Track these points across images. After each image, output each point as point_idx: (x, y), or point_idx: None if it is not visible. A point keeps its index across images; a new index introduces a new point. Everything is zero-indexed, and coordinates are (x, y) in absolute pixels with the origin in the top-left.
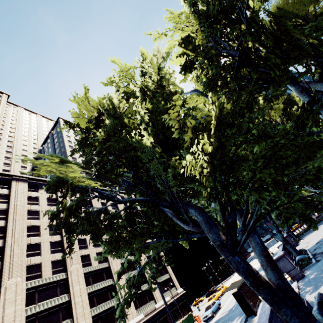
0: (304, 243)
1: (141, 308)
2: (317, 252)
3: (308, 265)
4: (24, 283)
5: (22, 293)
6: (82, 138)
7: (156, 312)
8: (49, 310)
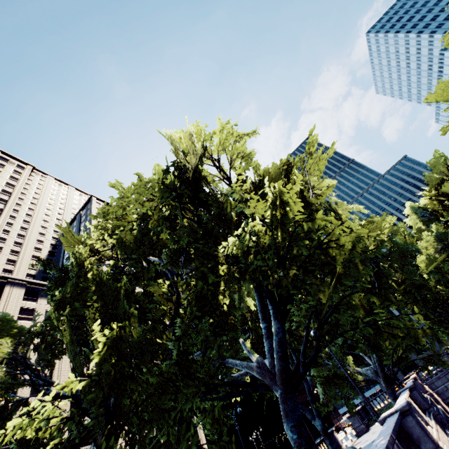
0: (372, 430)
1: None
2: None
3: None
4: None
5: None
6: (57, 278)
7: None
8: None
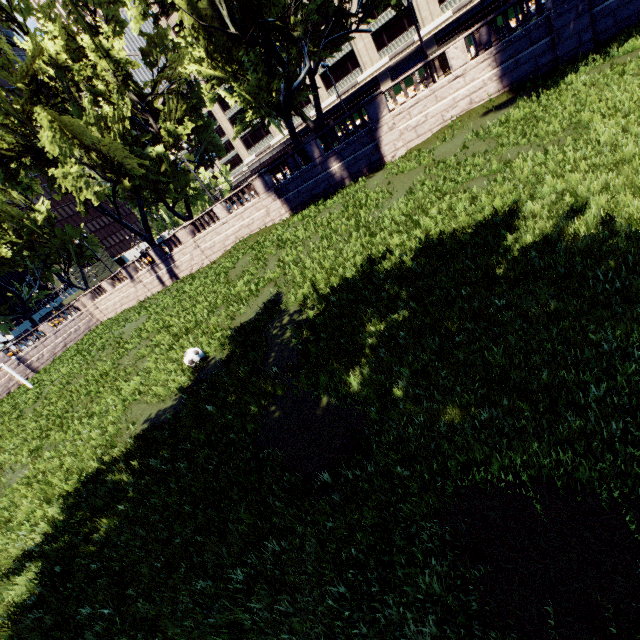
0: None
1: None
2: None
3: None
4: None
5: None
6: None
7: None
8: None
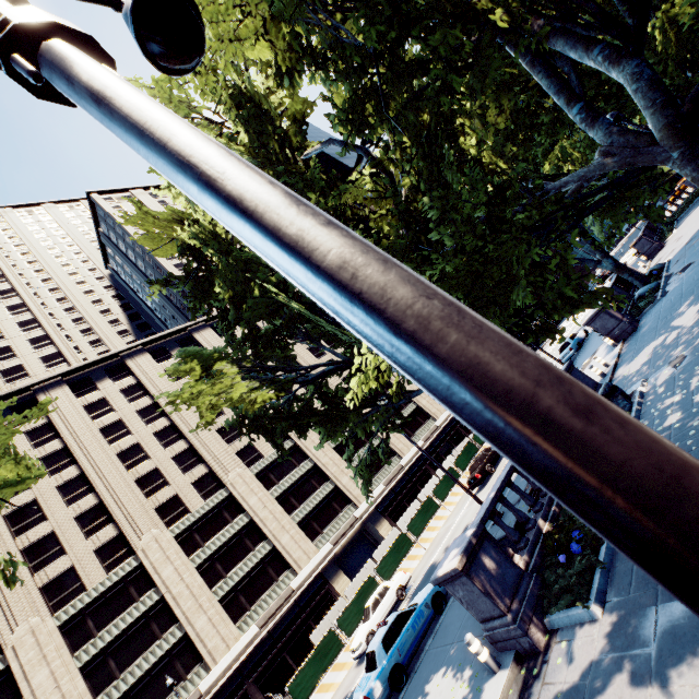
0: (674, 239)
1: (416, 435)
2: (676, 269)
3: (650, 304)
4: (249, 471)
5: (254, 481)
6: (192, 290)
7: (439, 431)
8: (297, 483)
